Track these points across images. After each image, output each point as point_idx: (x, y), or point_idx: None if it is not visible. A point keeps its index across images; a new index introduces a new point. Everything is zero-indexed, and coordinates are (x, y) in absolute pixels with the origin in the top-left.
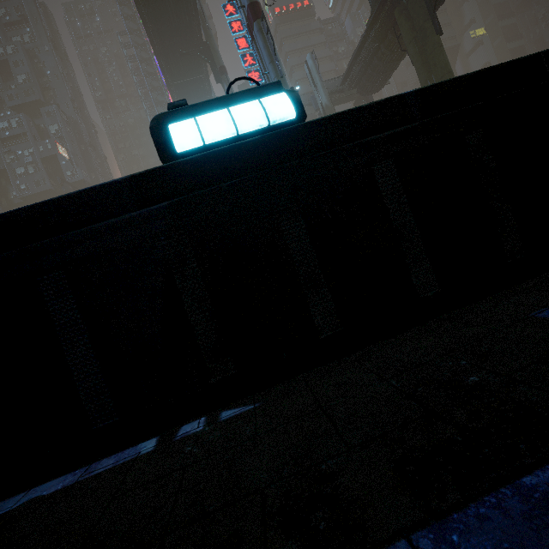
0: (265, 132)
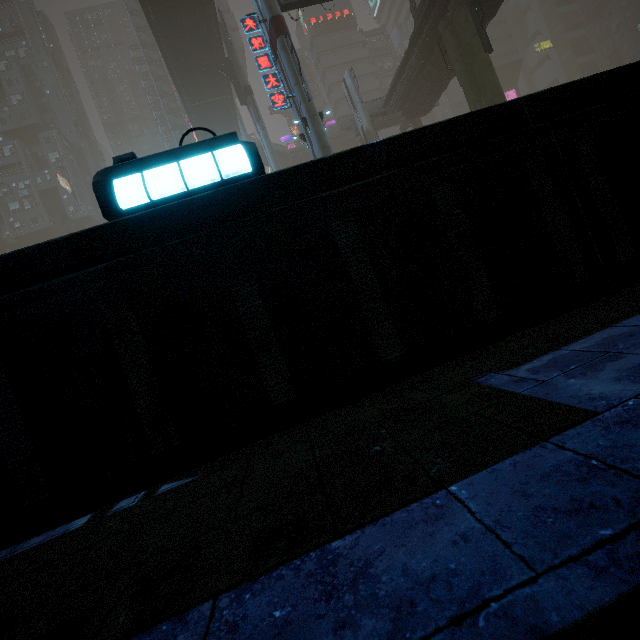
0: (219, 186)
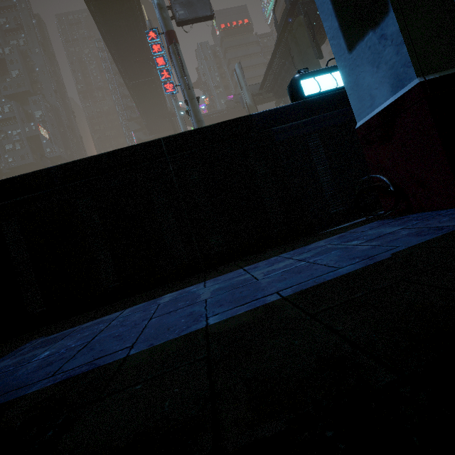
0: None
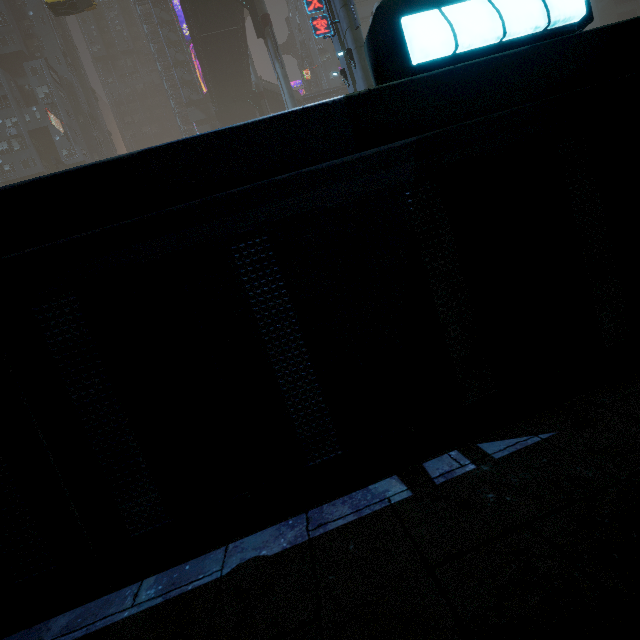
0: (535, 41)
